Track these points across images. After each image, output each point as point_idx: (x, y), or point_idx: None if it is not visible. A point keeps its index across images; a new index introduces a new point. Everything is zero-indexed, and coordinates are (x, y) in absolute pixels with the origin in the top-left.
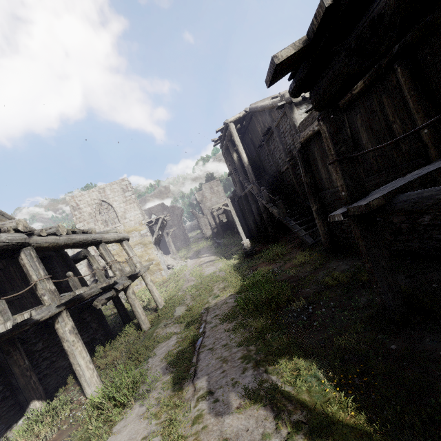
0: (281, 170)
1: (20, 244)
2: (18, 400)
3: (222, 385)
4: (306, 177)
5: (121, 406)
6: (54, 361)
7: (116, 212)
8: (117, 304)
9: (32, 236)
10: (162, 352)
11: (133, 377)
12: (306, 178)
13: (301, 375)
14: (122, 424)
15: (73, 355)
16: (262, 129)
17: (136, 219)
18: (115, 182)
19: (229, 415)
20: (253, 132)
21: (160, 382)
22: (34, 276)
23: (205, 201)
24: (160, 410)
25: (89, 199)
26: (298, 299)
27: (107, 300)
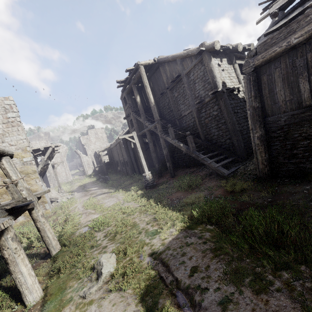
0: (182, 114)
1: None
2: None
3: None
4: (255, 101)
5: None
6: None
7: None
8: None
9: None
10: None
11: None
12: (254, 103)
13: None
14: None
15: None
16: (168, 78)
17: (19, 144)
18: None
19: None
20: (156, 82)
21: None
22: None
23: (90, 144)
24: None
25: None
26: None
27: None
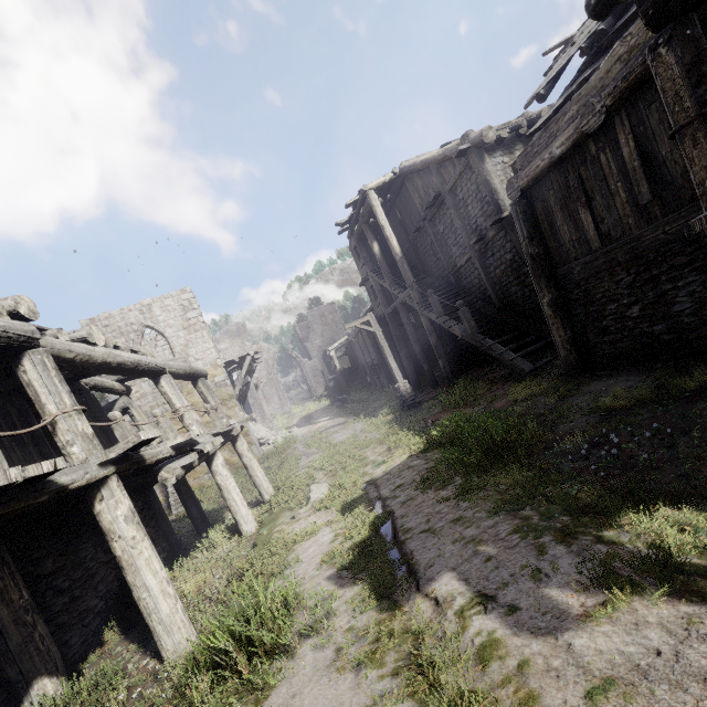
0: (457, 264)
1: (22, 341)
2: (5, 679)
3: (507, 580)
4: (532, 246)
5: (268, 655)
6: (76, 597)
7: (172, 346)
8: (185, 496)
9: (42, 335)
10: (312, 555)
11: (277, 598)
12: (531, 248)
13: (698, 532)
14: (288, 691)
15: (133, 568)
16: (423, 201)
17: (207, 357)
18: (169, 294)
19: (580, 628)
20: (406, 209)
21: (339, 600)
22: (50, 406)
23: (313, 337)
24: (373, 649)
25: (123, 324)
26: (563, 438)
27: (184, 470)
